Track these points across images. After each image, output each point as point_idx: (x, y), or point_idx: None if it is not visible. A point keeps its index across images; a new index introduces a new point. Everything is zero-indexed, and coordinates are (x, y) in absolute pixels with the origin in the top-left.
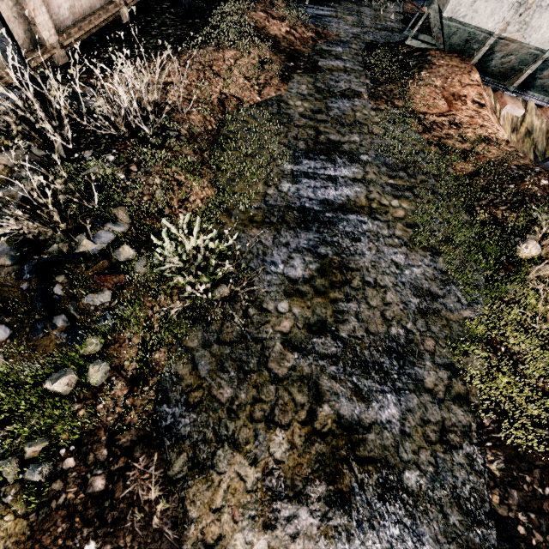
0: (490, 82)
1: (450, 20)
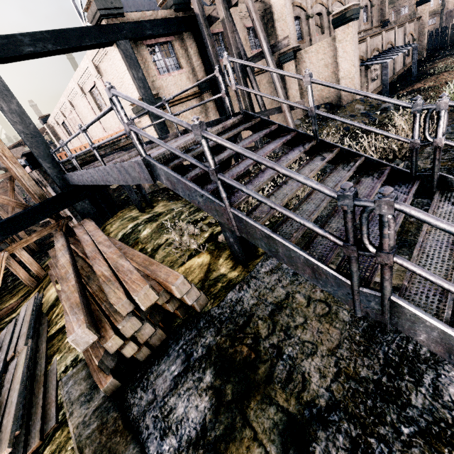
0: None
1: None
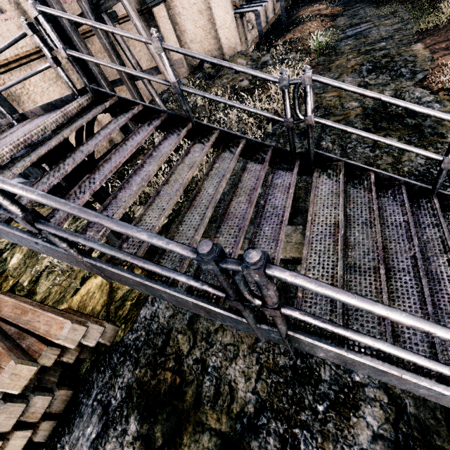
0: None
1: None
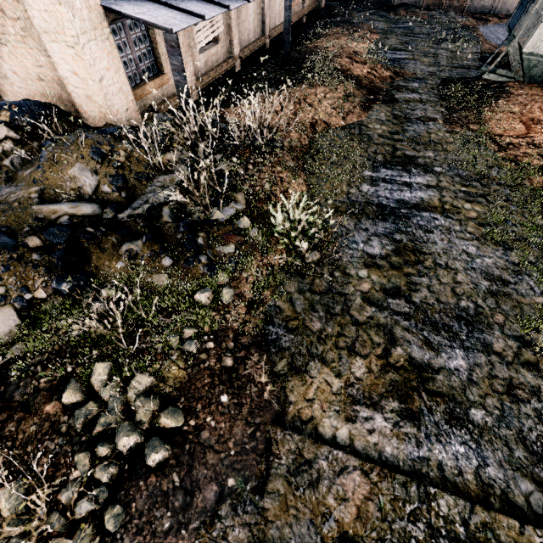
0: None
1: (531, 54)
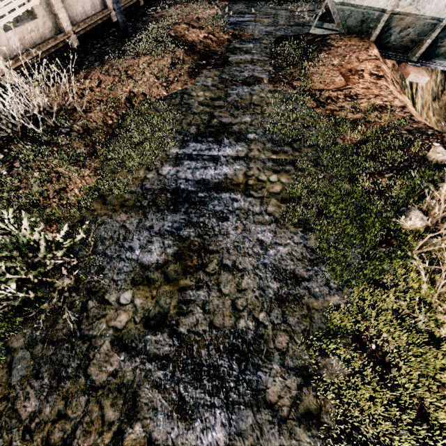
0: (392, 56)
1: (342, 4)
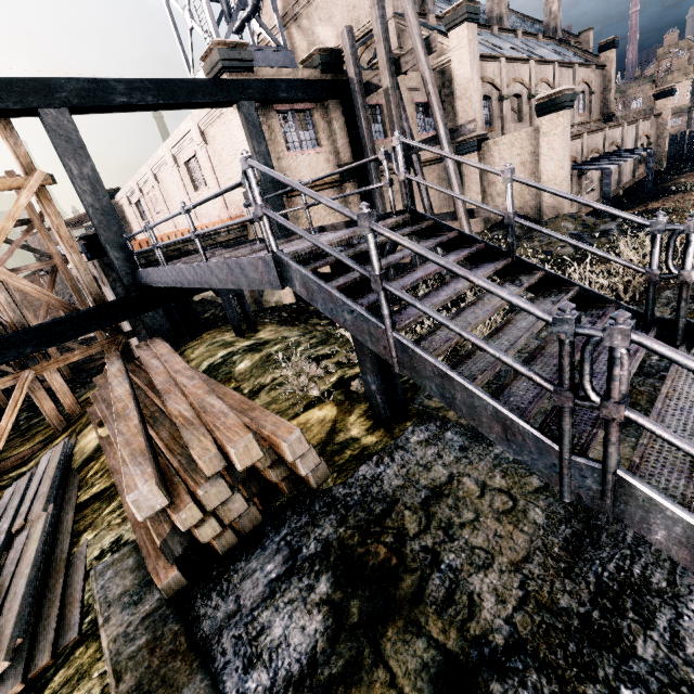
0: None
1: None
